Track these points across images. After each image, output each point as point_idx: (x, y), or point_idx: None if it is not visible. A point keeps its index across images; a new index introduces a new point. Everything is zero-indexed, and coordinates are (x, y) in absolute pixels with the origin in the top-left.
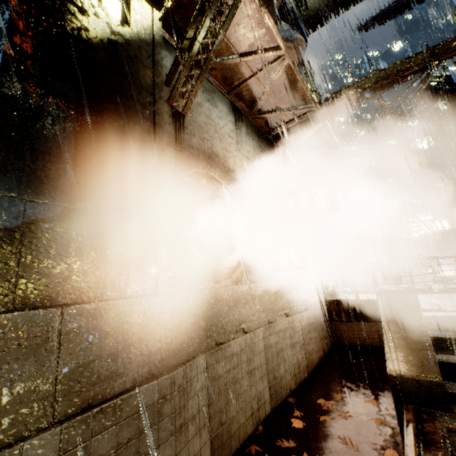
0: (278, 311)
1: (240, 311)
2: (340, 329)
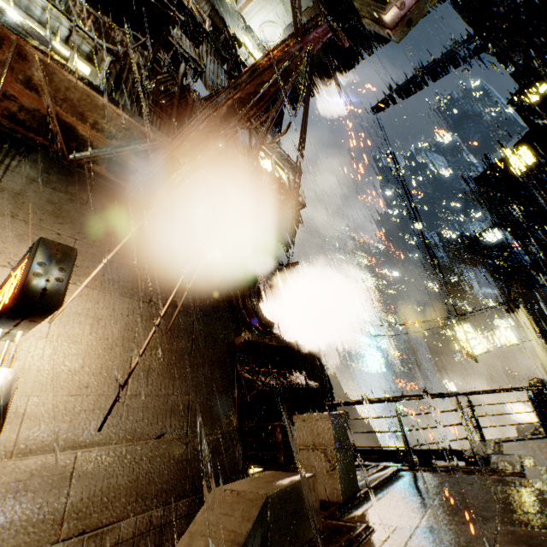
0: None
1: None
2: None
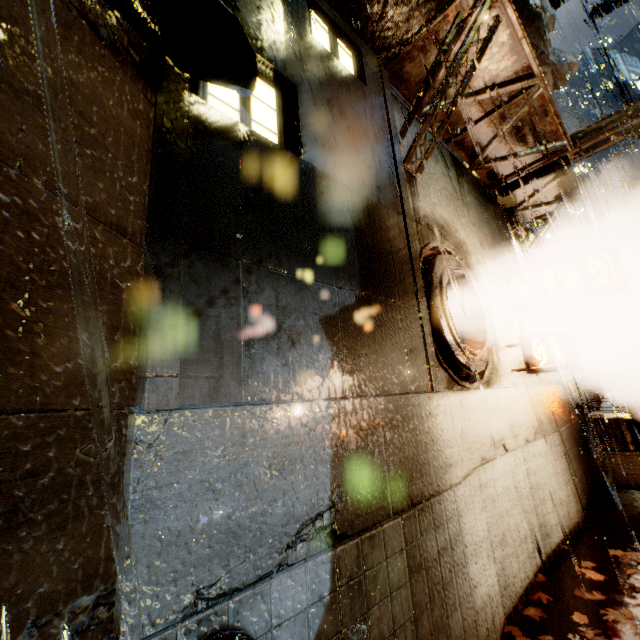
0: (534, 427)
1: (497, 421)
2: (608, 462)
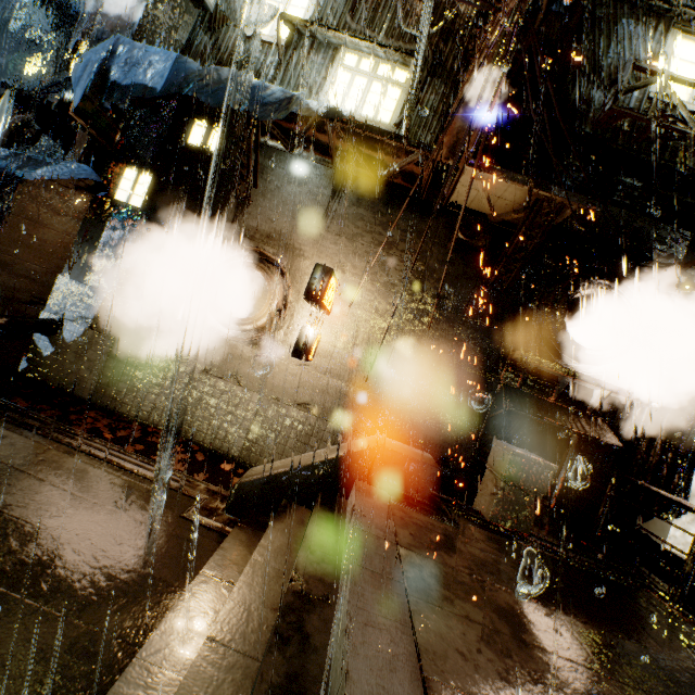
0: (300, 401)
1: (242, 366)
2: None
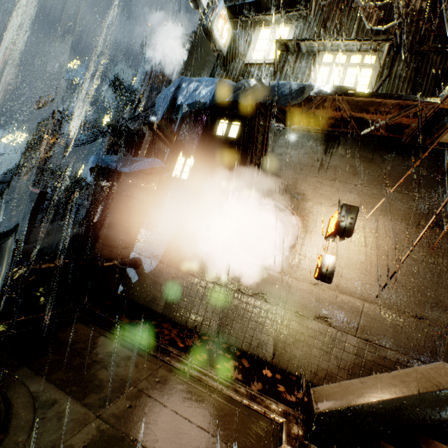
0: (318, 314)
1: (266, 286)
2: None
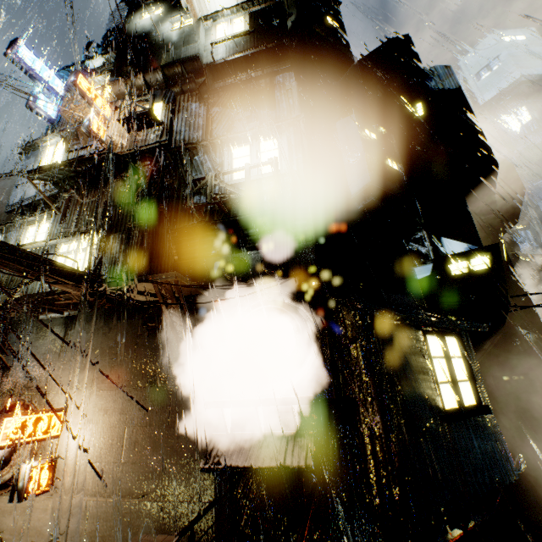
0: (51, 536)
1: (5, 520)
2: None
